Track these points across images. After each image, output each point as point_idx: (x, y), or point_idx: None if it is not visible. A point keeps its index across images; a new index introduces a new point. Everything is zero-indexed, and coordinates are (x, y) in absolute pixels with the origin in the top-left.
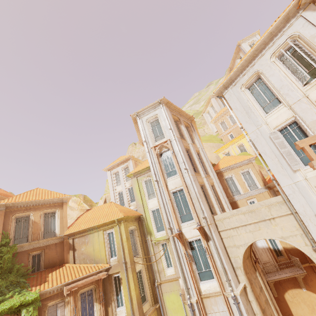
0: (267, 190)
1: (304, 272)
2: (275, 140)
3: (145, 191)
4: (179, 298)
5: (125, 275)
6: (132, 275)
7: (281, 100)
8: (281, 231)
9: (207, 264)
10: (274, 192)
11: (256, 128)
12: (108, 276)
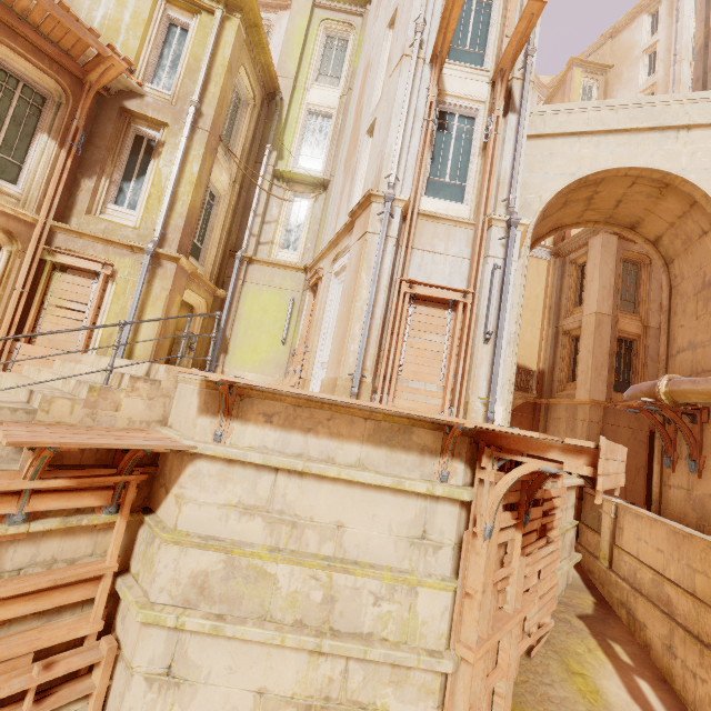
0: (551, 259)
1: (533, 393)
2: None
3: (317, 57)
4: (286, 307)
5: (183, 132)
6: (202, 152)
7: None
8: (689, 157)
9: (460, 173)
10: (563, 265)
11: None
12: (121, 113)
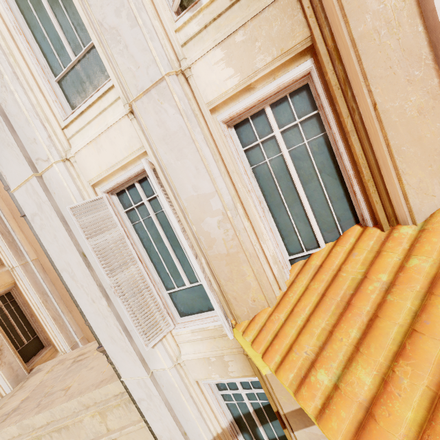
0: None
1: None
2: (92, 240)
3: None
4: None
5: None
6: None
7: (105, 64)
8: None
9: None
10: None
11: (30, 172)
12: None
